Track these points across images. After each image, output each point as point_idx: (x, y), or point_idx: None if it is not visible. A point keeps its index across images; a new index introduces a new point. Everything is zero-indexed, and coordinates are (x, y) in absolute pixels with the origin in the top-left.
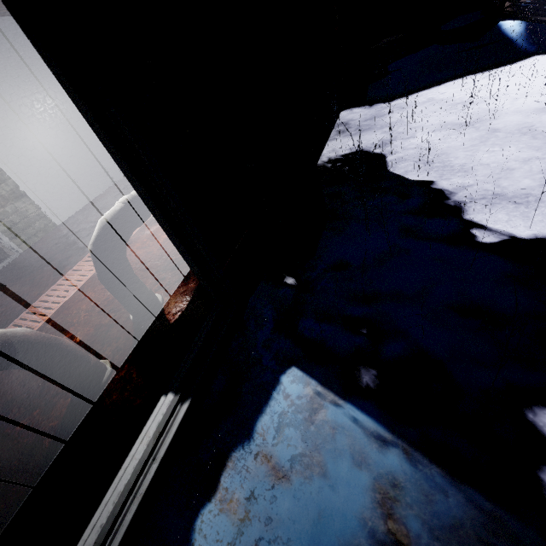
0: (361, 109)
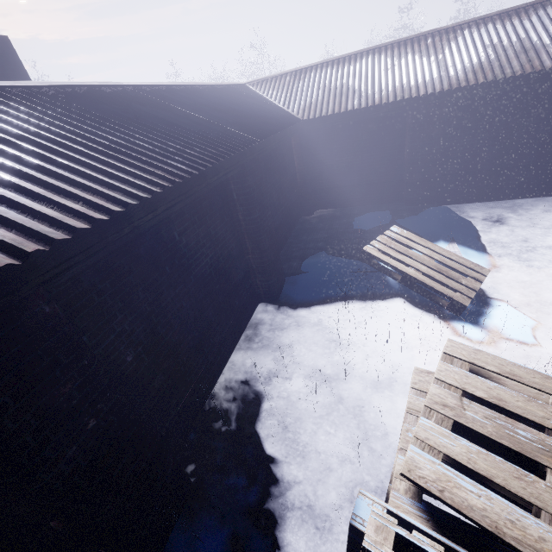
0: (273, 308)
